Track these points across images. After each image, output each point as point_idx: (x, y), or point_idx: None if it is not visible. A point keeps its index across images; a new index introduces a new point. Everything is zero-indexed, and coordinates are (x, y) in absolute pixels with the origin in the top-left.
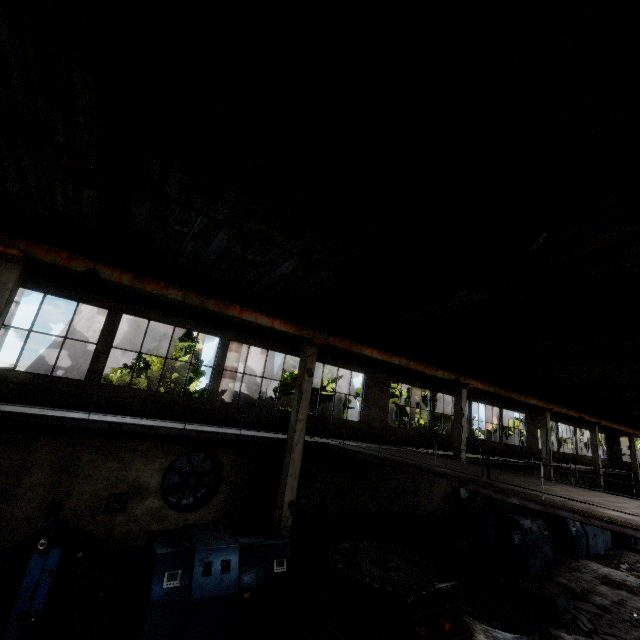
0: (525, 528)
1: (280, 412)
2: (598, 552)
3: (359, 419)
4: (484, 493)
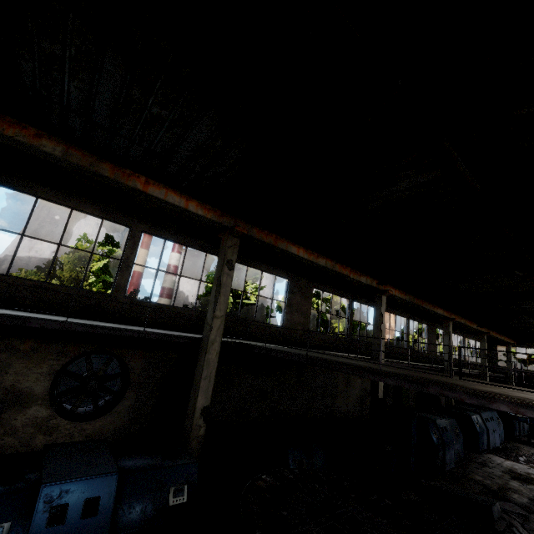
0: (441, 427)
1: (199, 313)
2: (496, 445)
3: (282, 323)
4: (452, 397)
